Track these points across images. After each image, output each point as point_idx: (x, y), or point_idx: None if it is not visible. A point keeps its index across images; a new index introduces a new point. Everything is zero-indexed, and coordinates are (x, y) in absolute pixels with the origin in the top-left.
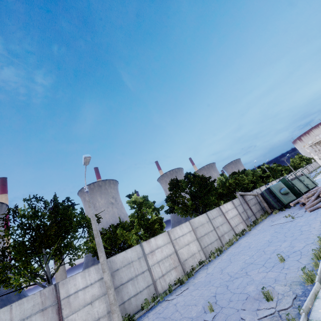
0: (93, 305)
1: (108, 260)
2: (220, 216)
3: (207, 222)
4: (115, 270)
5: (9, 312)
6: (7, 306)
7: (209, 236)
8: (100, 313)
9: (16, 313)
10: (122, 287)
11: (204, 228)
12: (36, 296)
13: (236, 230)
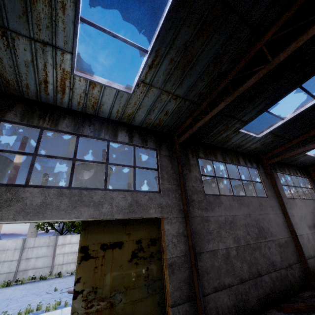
0: None
1: None
2: (48, 247)
3: (16, 249)
4: None
5: None
6: None
7: (0, 266)
8: None
9: None
10: None
11: (2, 255)
12: None
13: (57, 269)
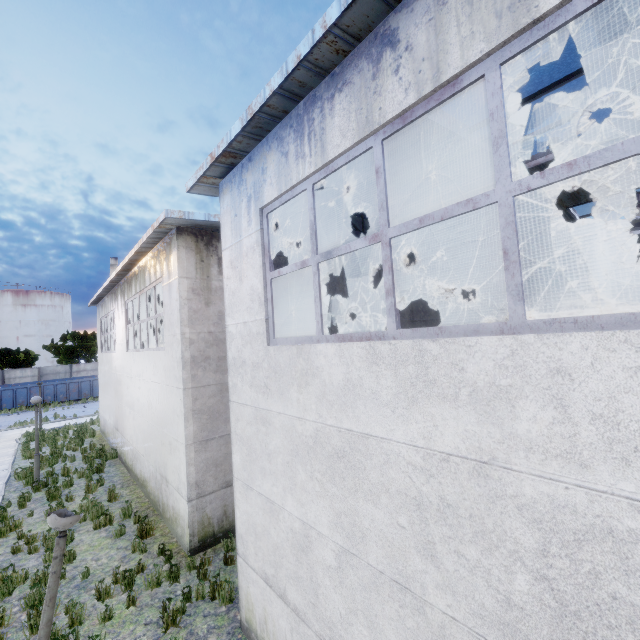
0: None
1: None
2: None
3: None
4: None
5: None
6: None
7: None
8: None
9: None
10: None
11: None
12: None
13: None
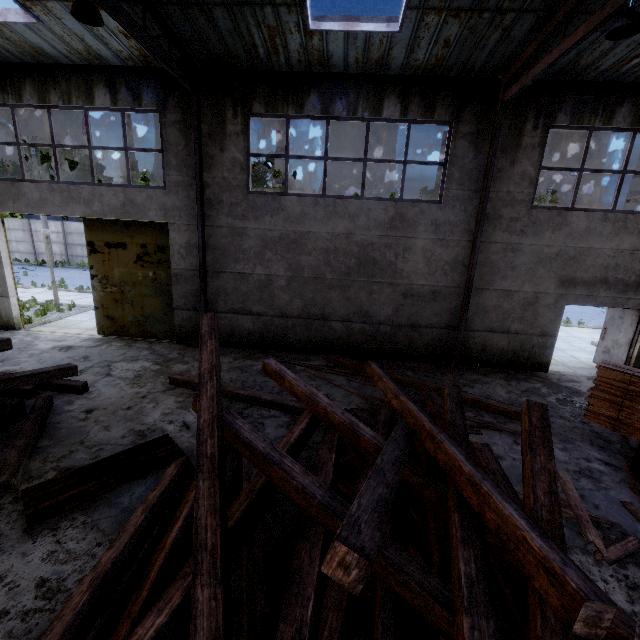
0: (52, 245)
1: (65, 222)
2: None
3: None
4: (69, 232)
5: (7, 222)
6: (6, 218)
7: None
8: (56, 252)
9: (11, 224)
10: (73, 246)
11: None
12: (20, 221)
13: None
